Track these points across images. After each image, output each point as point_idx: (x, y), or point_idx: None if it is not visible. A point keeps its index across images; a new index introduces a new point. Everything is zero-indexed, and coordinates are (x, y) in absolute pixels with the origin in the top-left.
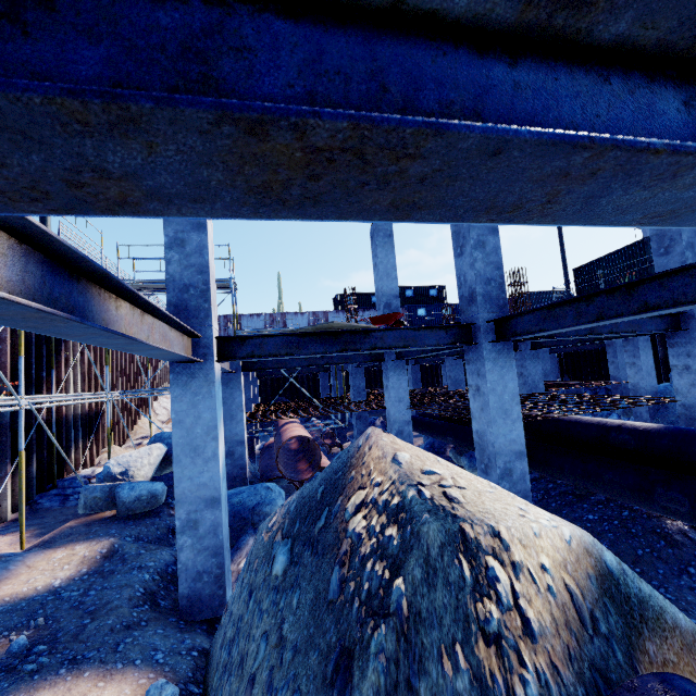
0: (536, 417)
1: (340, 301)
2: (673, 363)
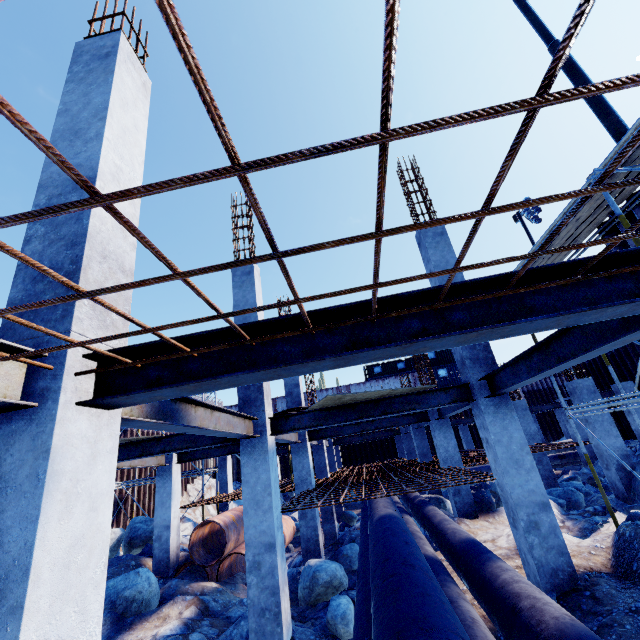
0: (370, 500)
1: (368, 372)
2: (481, 436)
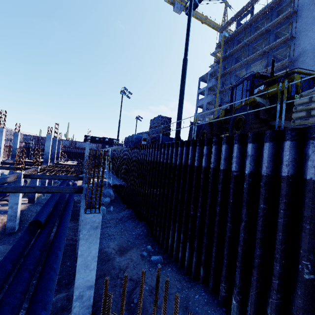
0: None
1: (85, 137)
2: None
